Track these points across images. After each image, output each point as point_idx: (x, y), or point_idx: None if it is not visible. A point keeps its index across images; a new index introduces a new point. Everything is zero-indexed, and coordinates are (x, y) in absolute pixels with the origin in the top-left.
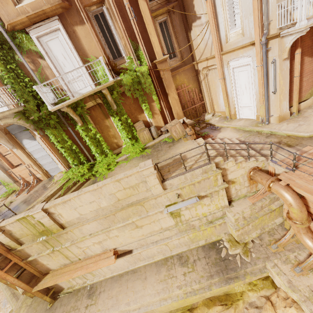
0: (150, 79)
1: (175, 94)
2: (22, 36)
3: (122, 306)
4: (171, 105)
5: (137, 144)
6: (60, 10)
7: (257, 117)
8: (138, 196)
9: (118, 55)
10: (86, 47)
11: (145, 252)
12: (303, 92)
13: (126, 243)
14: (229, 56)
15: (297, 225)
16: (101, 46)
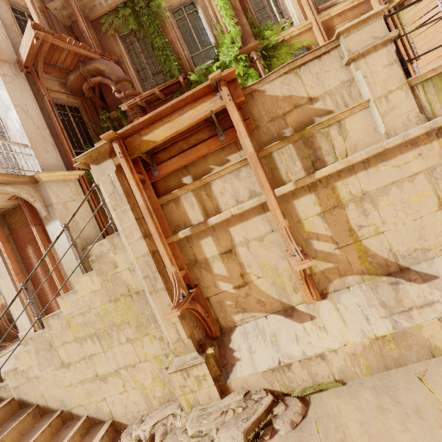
0: None
1: None
2: None
3: None
4: None
5: None
6: None
7: None
8: None
9: None
10: None
11: None
12: None
13: None
14: None
15: None
16: None
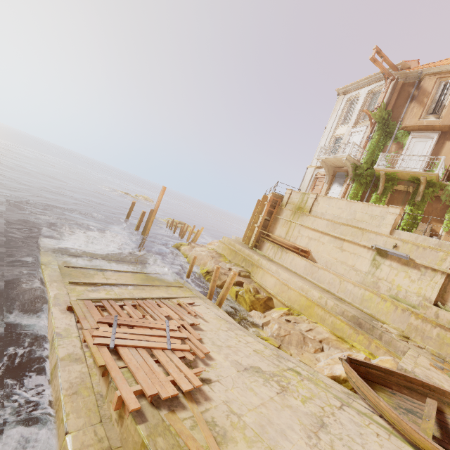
0: None
1: None
2: (404, 134)
3: (280, 269)
4: None
5: None
6: (447, 129)
7: None
8: (368, 226)
9: None
10: (442, 155)
11: (322, 271)
12: None
13: (320, 255)
14: None
15: None
16: None
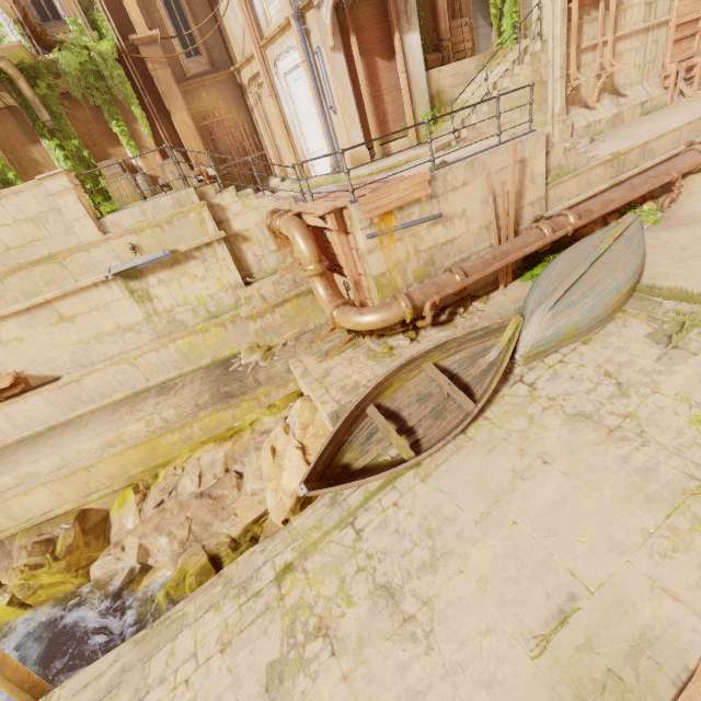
0: (122, 71)
1: (186, 115)
2: None
3: (23, 467)
4: (181, 137)
5: (107, 205)
6: None
7: (331, 166)
8: (52, 244)
9: (53, 16)
10: None
11: (89, 380)
12: (392, 123)
13: (47, 361)
14: (273, 52)
15: (307, 274)
16: None
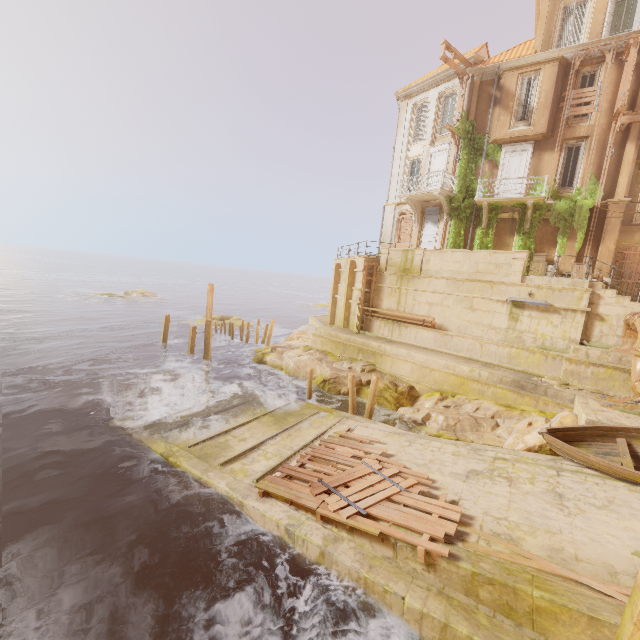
0: (587, 214)
1: (612, 244)
2: (495, 149)
3: (412, 351)
4: (598, 255)
5: None
6: (540, 138)
7: None
8: (495, 277)
9: (568, 185)
10: (541, 169)
11: (457, 339)
12: None
13: (449, 321)
14: None
15: (634, 352)
16: (556, 172)
